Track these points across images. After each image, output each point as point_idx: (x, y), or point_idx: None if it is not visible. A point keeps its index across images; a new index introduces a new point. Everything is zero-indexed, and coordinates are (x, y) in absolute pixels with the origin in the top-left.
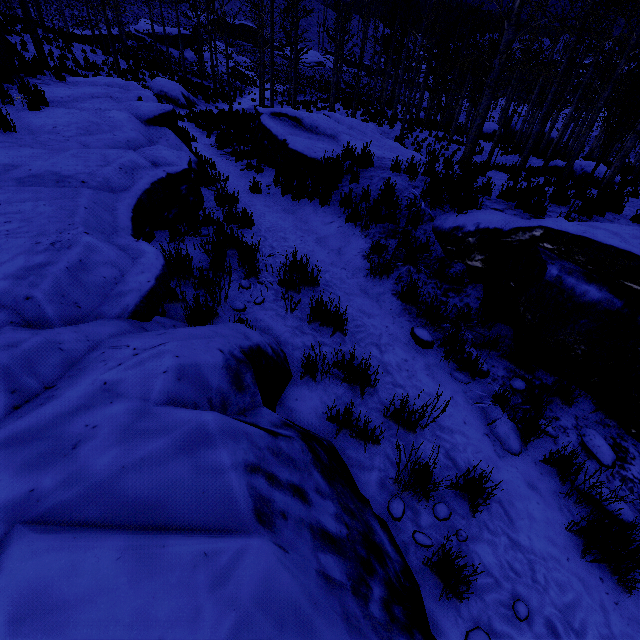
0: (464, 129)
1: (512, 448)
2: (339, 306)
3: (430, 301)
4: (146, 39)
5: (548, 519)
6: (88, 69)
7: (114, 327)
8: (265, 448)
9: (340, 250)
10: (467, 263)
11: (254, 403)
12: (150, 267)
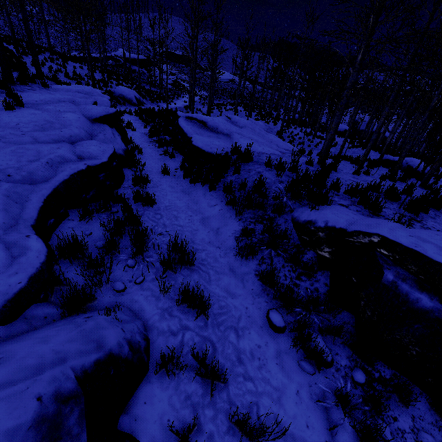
0: (324, 128)
1: None
2: (203, 295)
3: (284, 288)
4: (121, 60)
5: None
6: (74, 79)
7: None
8: None
9: (218, 230)
10: (317, 252)
11: None
12: (26, 266)
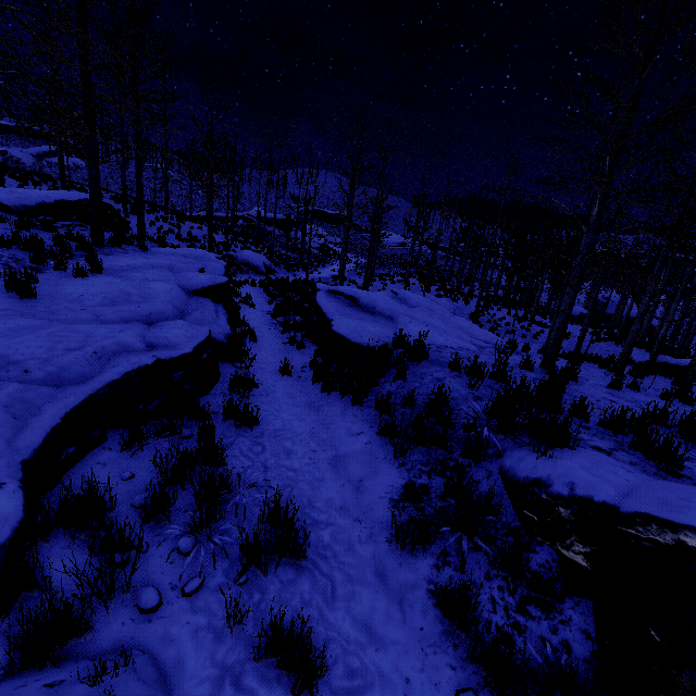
0: (547, 310)
1: None
2: (310, 642)
3: (491, 638)
4: (255, 221)
5: None
6: (187, 241)
7: None
8: None
9: (360, 483)
10: (559, 550)
11: None
12: None
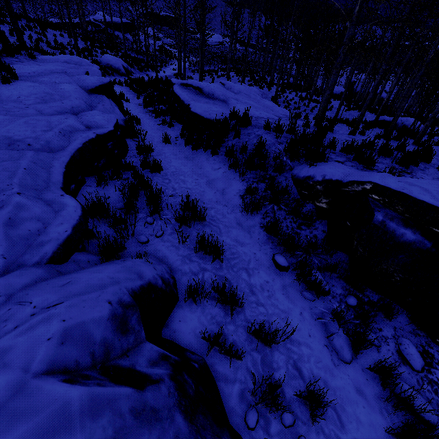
0: (320, 91)
1: (345, 358)
2: (217, 241)
3: (287, 235)
4: (101, 25)
5: (371, 421)
6: (56, 48)
7: (29, 277)
8: (128, 411)
9: (224, 190)
10: (316, 204)
11: (137, 340)
12: (68, 219)
